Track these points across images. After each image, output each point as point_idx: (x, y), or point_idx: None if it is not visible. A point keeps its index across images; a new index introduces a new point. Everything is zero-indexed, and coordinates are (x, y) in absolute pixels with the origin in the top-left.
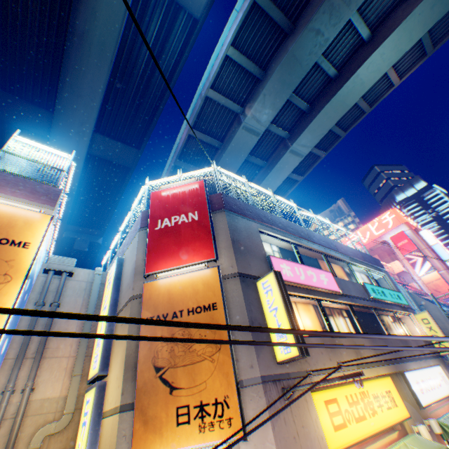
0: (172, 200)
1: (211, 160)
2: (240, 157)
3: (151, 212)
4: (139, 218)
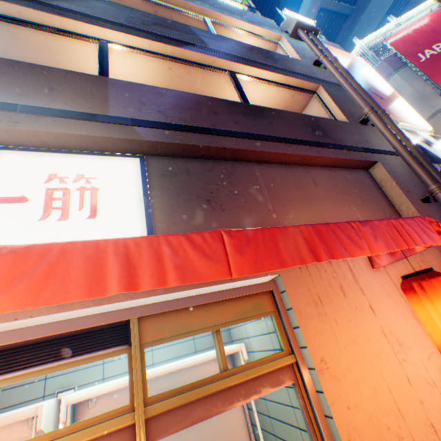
0: (417, 36)
1: (335, 37)
2: (376, 18)
3: (400, 54)
4: (378, 69)
